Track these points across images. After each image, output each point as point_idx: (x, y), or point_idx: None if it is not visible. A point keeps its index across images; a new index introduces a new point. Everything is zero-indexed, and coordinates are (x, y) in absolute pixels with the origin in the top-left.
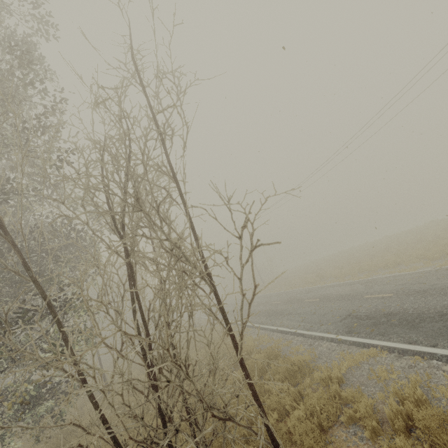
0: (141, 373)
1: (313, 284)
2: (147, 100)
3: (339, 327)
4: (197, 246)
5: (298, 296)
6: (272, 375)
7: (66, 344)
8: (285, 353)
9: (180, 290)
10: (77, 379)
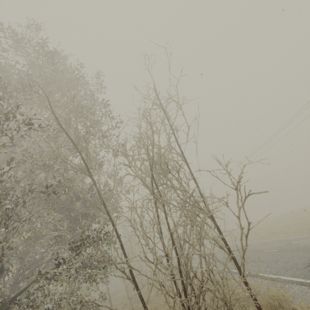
0: (135, 302)
1: (266, 238)
2: (165, 113)
3: (306, 273)
4: (202, 196)
5: (256, 247)
6: (255, 308)
7: (125, 255)
8: (260, 293)
9: (192, 225)
10: (132, 281)
